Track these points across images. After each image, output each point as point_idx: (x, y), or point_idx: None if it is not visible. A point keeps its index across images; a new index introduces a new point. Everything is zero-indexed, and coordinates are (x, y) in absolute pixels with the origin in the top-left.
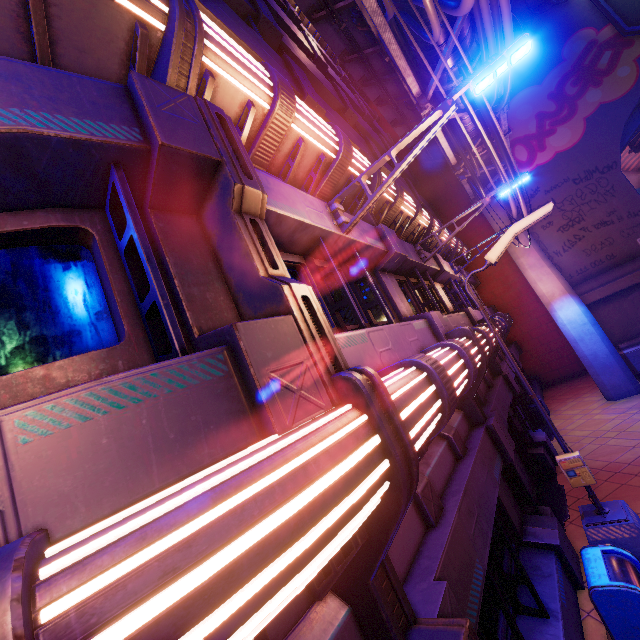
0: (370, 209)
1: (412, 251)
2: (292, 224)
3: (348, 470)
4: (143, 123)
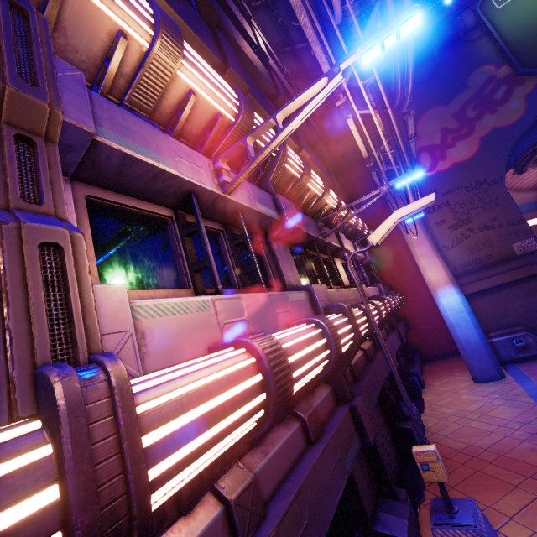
0: (273, 180)
1: (313, 226)
2: (149, 170)
3: None
4: None
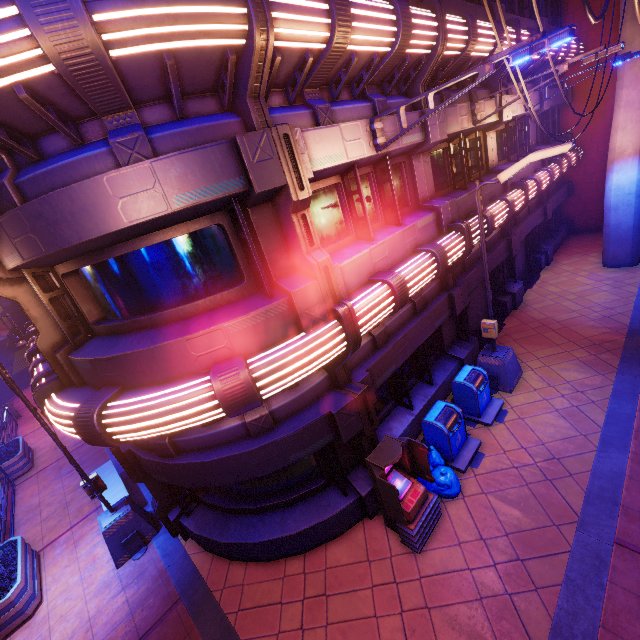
0: (424, 81)
1: (463, 115)
2: (332, 168)
3: (328, 347)
4: (245, 171)
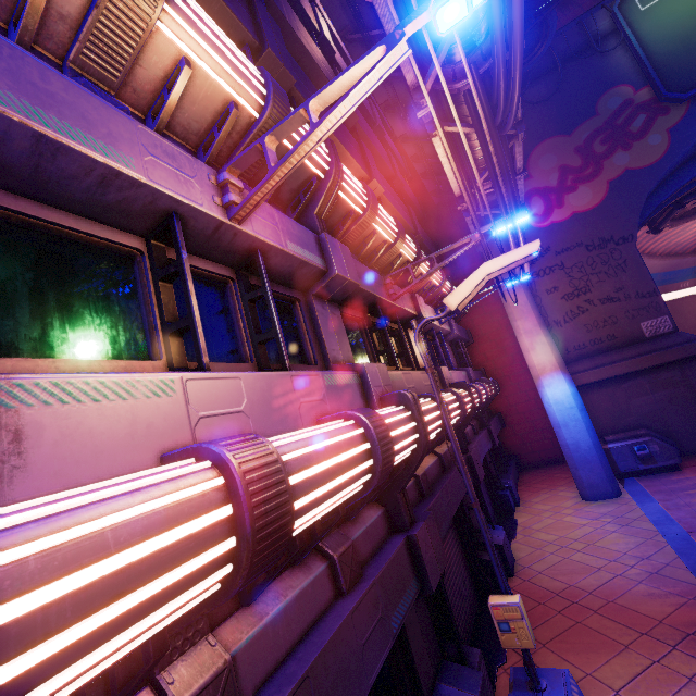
0: (320, 212)
1: (377, 282)
2: (91, 167)
3: None
4: None
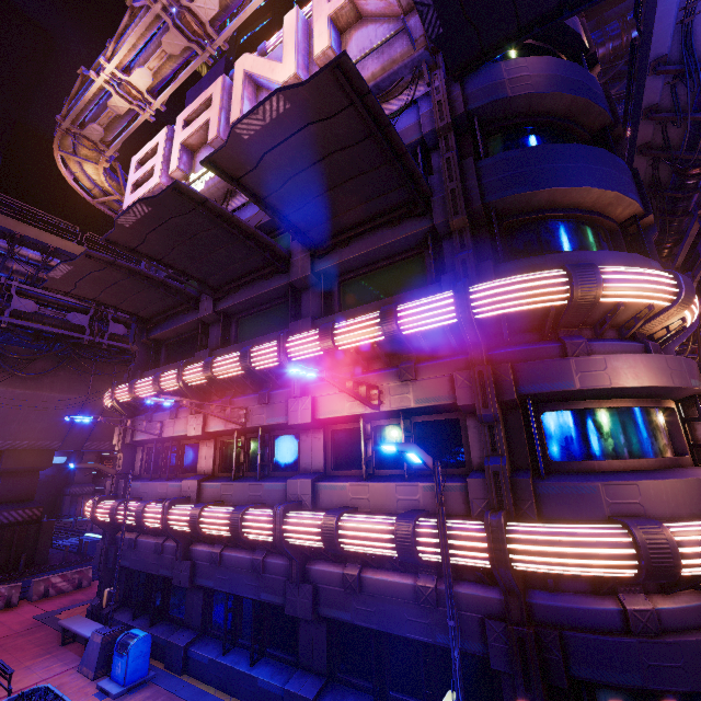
0: None
1: None
2: None
3: None
4: None
